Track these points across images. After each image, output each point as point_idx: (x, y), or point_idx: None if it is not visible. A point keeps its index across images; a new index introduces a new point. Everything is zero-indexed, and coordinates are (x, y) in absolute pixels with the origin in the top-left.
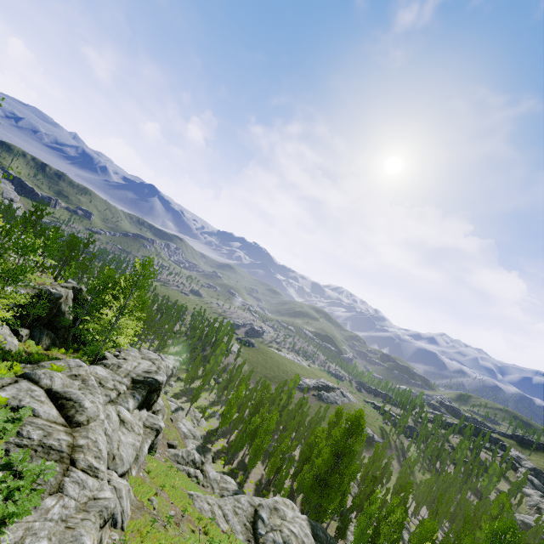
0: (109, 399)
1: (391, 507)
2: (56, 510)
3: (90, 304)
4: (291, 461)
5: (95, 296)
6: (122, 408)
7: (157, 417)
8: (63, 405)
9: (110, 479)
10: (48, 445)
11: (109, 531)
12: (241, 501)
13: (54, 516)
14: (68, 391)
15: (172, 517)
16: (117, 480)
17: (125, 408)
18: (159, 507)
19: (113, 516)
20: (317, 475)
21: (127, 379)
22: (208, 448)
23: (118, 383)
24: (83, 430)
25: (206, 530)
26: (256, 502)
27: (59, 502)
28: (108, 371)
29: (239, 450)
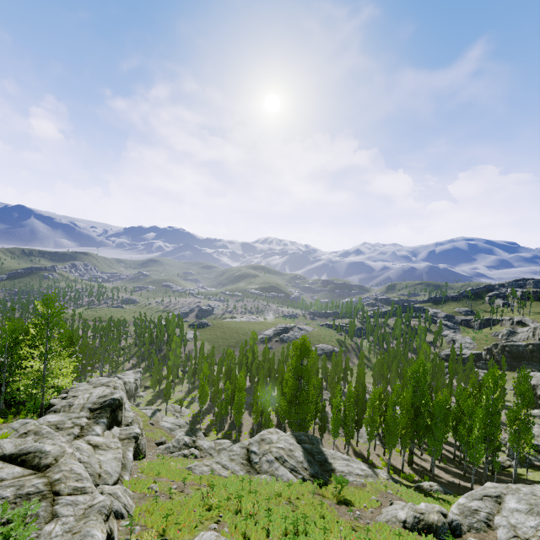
0: (73, 436)
1: (349, 393)
2: (58, 529)
3: (7, 365)
4: (268, 400)
5: (9, 355)
6: (91, 436)
7: (130, 427)
8: (24, 461)
9: (103, 491)
10: (26, 494)
11: (115, 521)
12: (234, 449)
13: (58, 533)
14: (23, 448)
15: (176, 489)
16: (110, 488)
17: (94, 435)
18: (161, 489)
19: (117, 512)
20: (290, 400)
21: (85, 412)
22: (196, 428)
23: (76, 419)
24: (55, 468)
25: (209, 483)
26: (246, 444)
27: (58, 523)
28: (61, 415)
29: (225, 416)
